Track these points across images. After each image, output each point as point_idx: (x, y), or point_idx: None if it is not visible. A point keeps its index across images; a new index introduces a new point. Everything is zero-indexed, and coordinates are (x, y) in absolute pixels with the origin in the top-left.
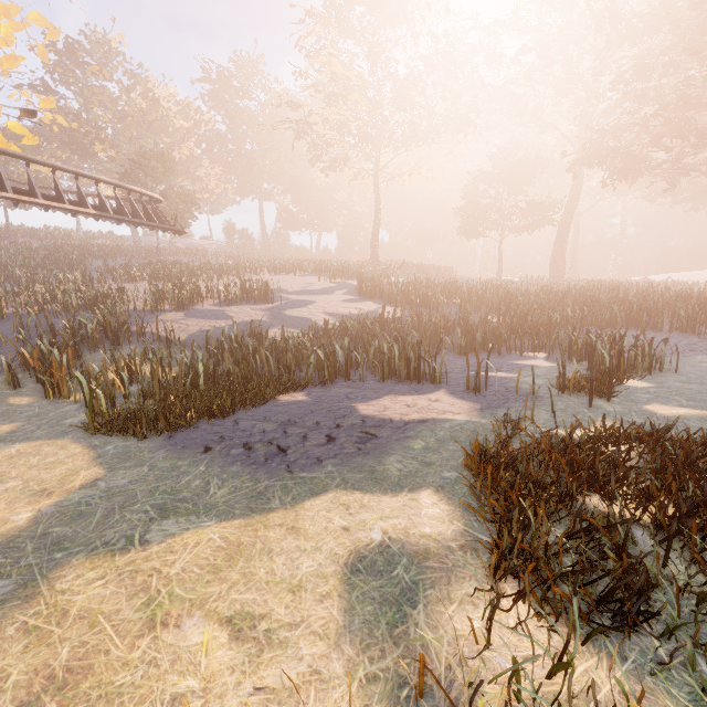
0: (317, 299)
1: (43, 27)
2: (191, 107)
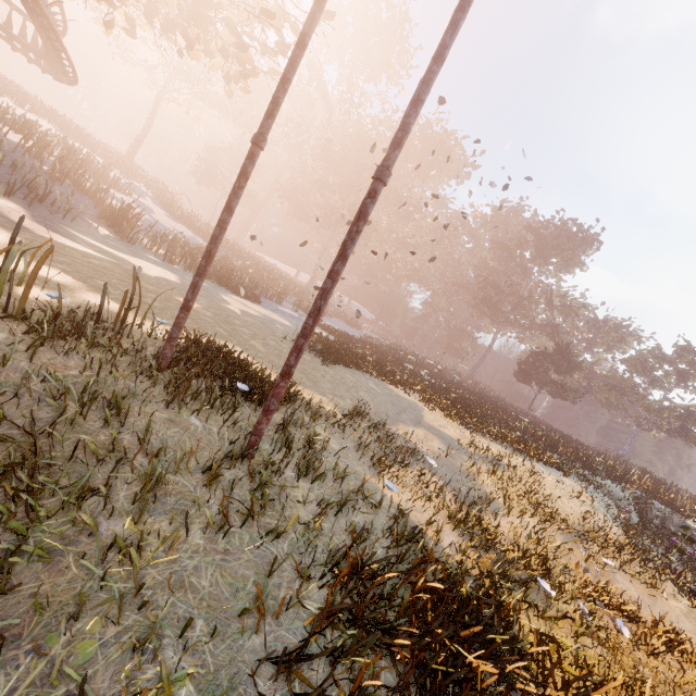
0: (149, 205)
1: None
2: None
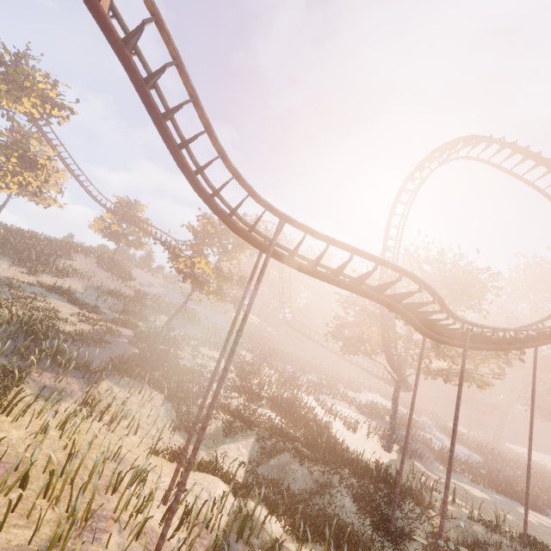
0: (438, 435)
1: None
2: None
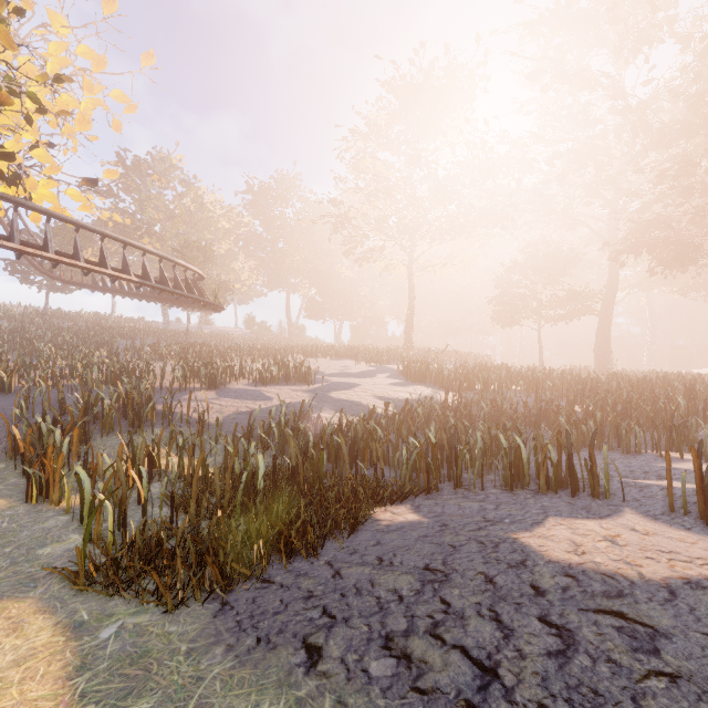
0: (361, 382)
1: (122, 102)
2: (234, 211)
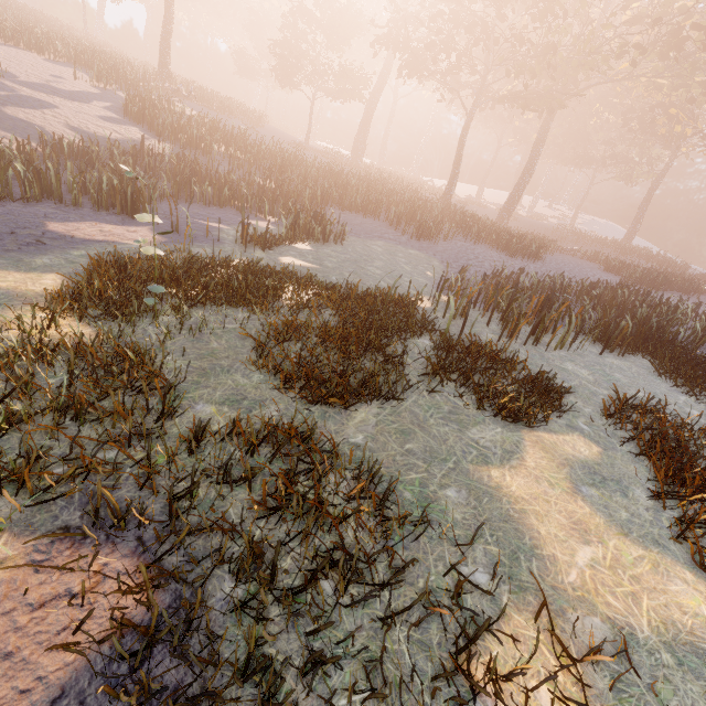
0: (61, 105)
1: None
2: None
